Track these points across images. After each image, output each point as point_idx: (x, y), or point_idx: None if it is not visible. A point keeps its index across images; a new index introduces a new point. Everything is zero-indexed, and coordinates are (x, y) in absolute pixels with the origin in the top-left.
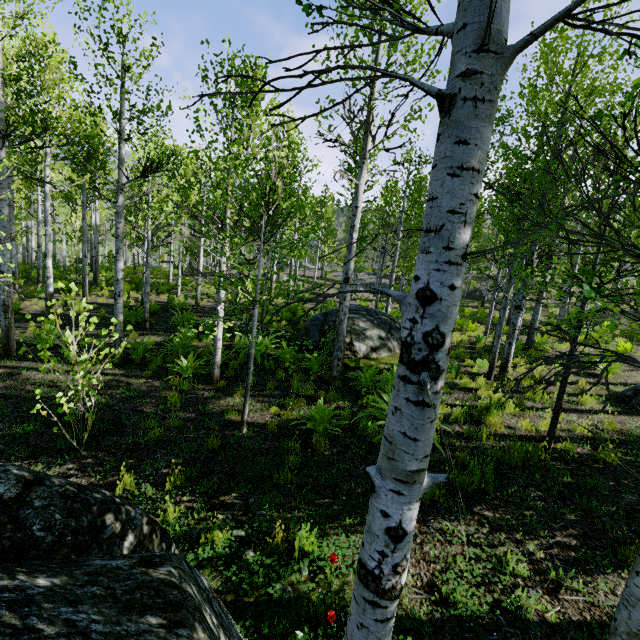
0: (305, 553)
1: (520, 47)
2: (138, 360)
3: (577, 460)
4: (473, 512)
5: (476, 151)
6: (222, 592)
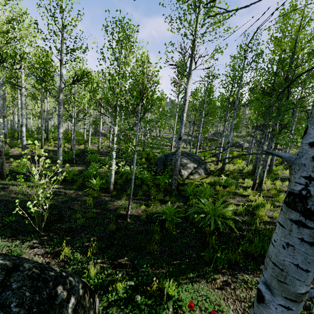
0: (169, 296)
1: None
2: (70, 180)
3: None
4: (260, 269)
5: None
6: None
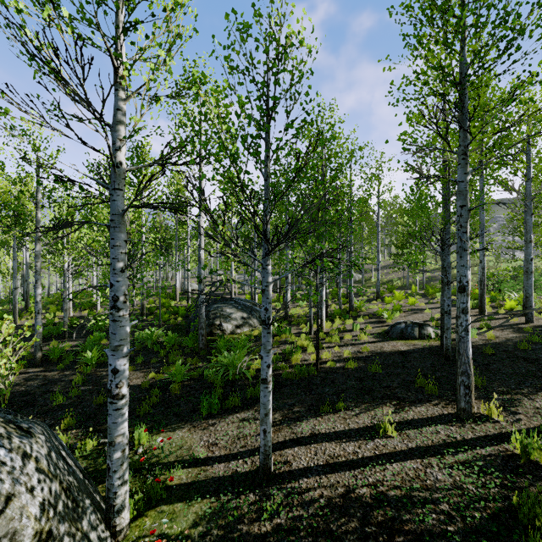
0: (143, 442)
1: (124, 213)
2: (55, 359)
3: (333, 370)
4: (255, 406)
5: (117, 241)
6: (86, 468)
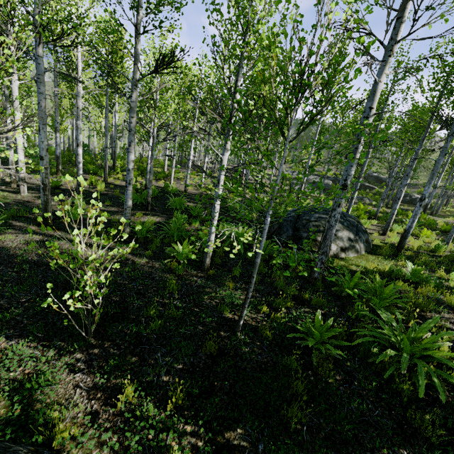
0: None
1: None
2: (142, 239)
3: None
4: None
5: None
6: None
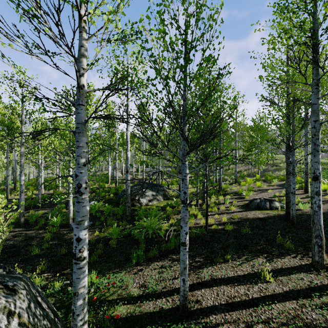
0: (93, 283)
1: (85, 122)
2: (32, 222)
3: (217, 231)
4: (168, 257)
5: (81, 143)
6: (55, 304)
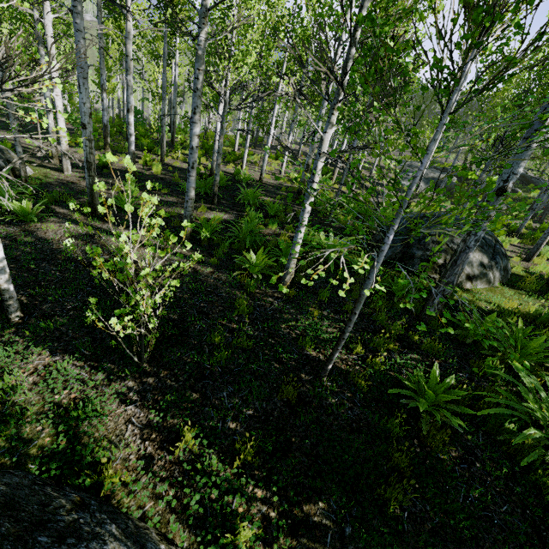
0: None
1: None
2: (205, 241)
3: None
4: None
5: None
6: None
